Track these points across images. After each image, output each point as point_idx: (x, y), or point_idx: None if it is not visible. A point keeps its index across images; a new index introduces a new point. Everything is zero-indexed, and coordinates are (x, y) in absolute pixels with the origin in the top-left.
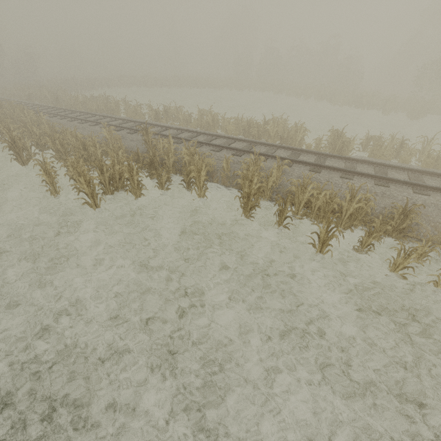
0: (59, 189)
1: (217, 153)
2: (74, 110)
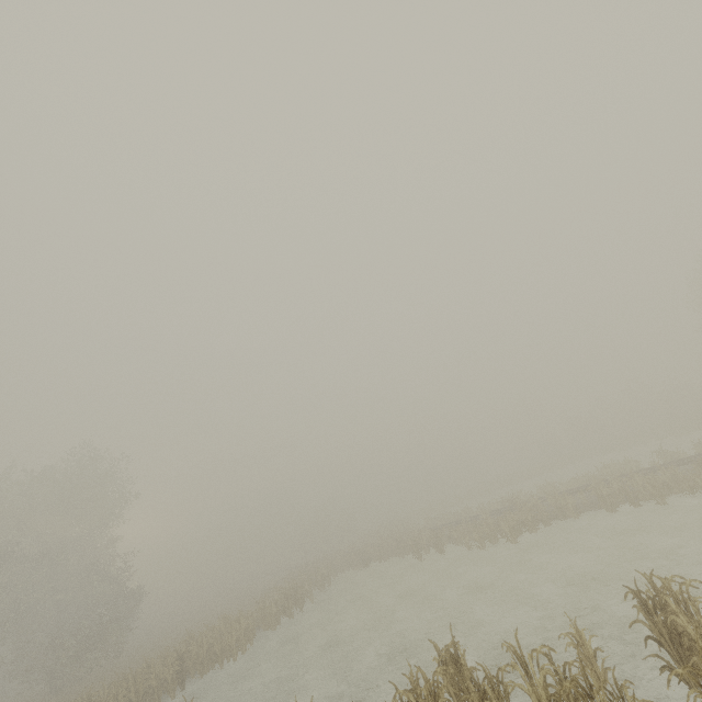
0: (485, 544)
1: (571, 497)
2: (435, 526)
